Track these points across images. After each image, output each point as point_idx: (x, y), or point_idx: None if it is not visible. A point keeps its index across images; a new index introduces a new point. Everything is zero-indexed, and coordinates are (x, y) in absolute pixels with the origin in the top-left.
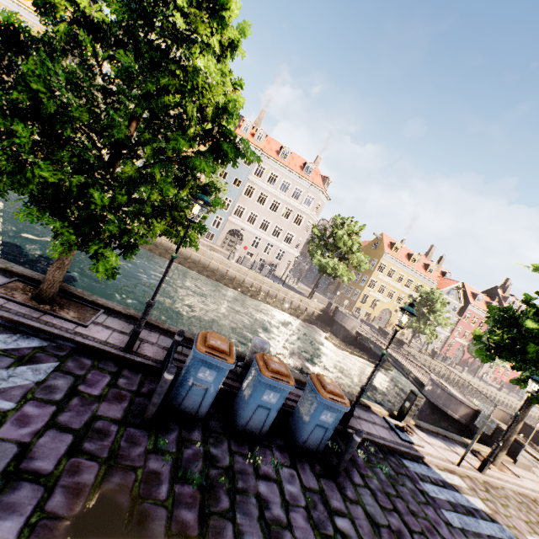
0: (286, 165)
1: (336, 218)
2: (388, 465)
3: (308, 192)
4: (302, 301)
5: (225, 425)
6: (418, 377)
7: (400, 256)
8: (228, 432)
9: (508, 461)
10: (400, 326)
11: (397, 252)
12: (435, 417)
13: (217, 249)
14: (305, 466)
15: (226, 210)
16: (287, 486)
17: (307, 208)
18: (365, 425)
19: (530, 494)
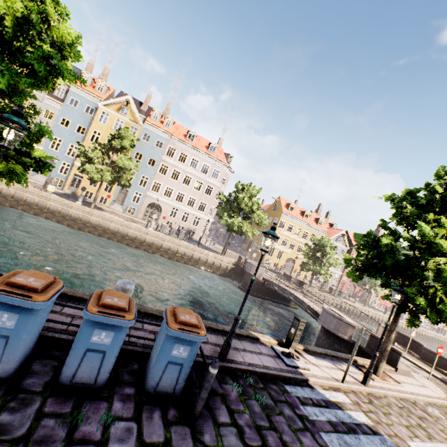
0: (193, 146)
1: (237, 185)
2: (267, 394)
3: (214, 167)
4: (216, 258)
5: (49, 381)
6: (315, 309)
7: (295, 214)
8: (50, 389)
9: (390, 370)
10: (264, 250)
11: (293, 210)
12: (330, 341)
13: (138, 221)
14: (154, 414)
15: (144, 187)
16: (114, 446)
17: (215, 180)
18: (249, 357)
19: (410, 398)
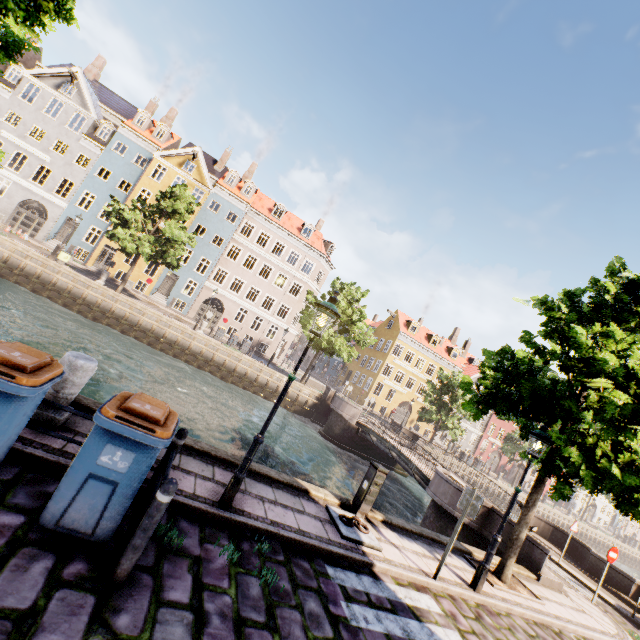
0: (280, 225)
1: (334, 283)
2: (286, 573)
3: (307, 257)
4: (292, 386)
5: None
6: (426, 473)
7: (419, 337)
8: None
9: (529, 578)
10: (314, 331)
11: (415, 332)
12: (441, 524)
13: (187, 321)
14: (37, 563)
15: (203, 274)
16: None
17: (306, 276)
18: (278, 512)
19: (552, 624)
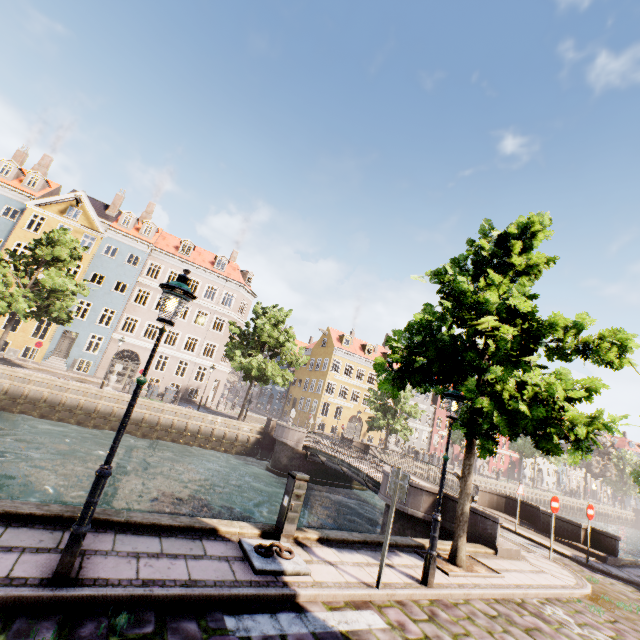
0: (190, 261)
1: (256, 308)
2: None
3: (225, 289)
4: (229, 426)
5: None
6: (378, 479)
7: (353, 349)
8: None
9: (487, 555)
10: (162, 318)
11: (349, 344)
12: (399, 527)
13: (94, 381)
14: None
15: (108, 326)
16: None
17: (228, 308)
18: (160, 567)
19: (514, 595)
